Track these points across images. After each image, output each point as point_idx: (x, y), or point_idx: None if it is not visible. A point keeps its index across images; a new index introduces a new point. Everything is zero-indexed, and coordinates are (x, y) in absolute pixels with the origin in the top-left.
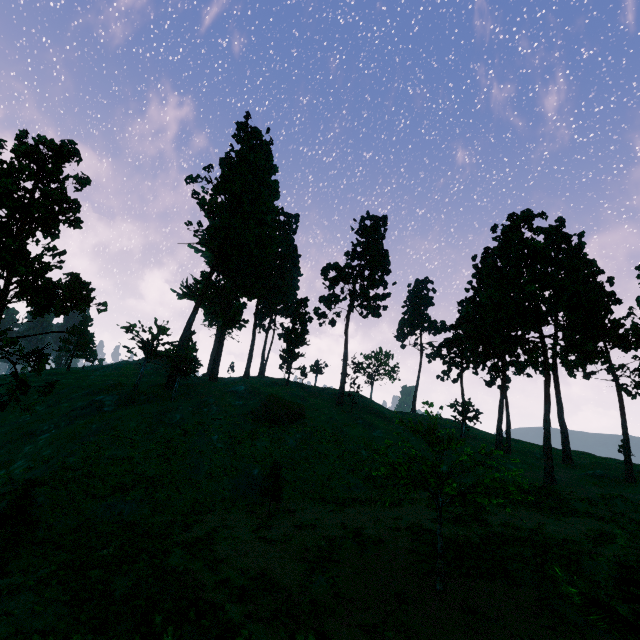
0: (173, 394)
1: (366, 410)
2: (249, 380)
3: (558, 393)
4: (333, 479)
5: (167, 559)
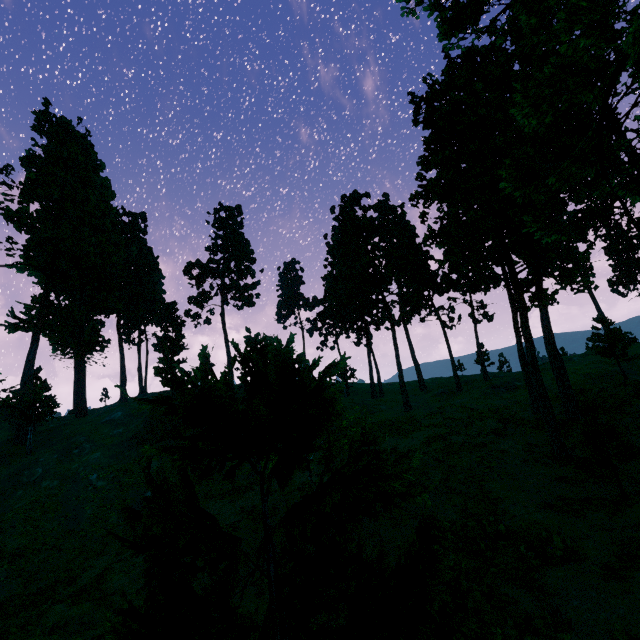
0: (28, 447)
1: None
2: (128, 403)
3: (408, 338)
4: None
5: (45, 620)
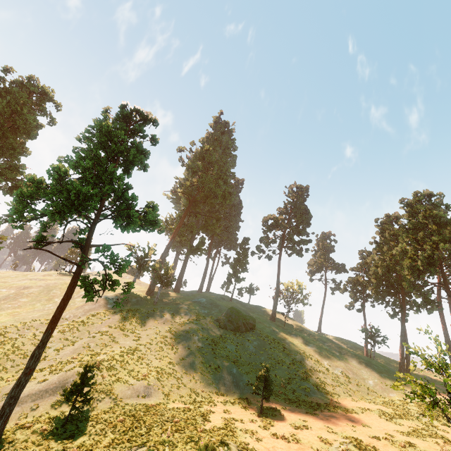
0: (155, 299)
1: (292, 326)
2: (203, 294)
3: (445, 328)
4: (292, 383)
5: (229, 450)
